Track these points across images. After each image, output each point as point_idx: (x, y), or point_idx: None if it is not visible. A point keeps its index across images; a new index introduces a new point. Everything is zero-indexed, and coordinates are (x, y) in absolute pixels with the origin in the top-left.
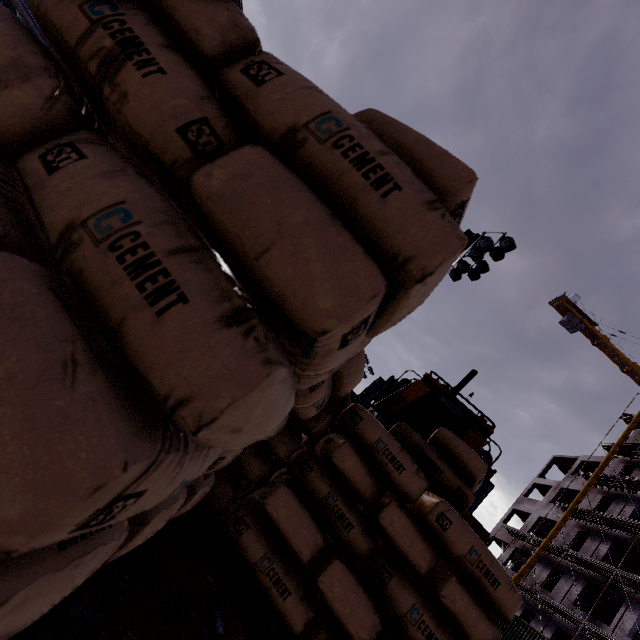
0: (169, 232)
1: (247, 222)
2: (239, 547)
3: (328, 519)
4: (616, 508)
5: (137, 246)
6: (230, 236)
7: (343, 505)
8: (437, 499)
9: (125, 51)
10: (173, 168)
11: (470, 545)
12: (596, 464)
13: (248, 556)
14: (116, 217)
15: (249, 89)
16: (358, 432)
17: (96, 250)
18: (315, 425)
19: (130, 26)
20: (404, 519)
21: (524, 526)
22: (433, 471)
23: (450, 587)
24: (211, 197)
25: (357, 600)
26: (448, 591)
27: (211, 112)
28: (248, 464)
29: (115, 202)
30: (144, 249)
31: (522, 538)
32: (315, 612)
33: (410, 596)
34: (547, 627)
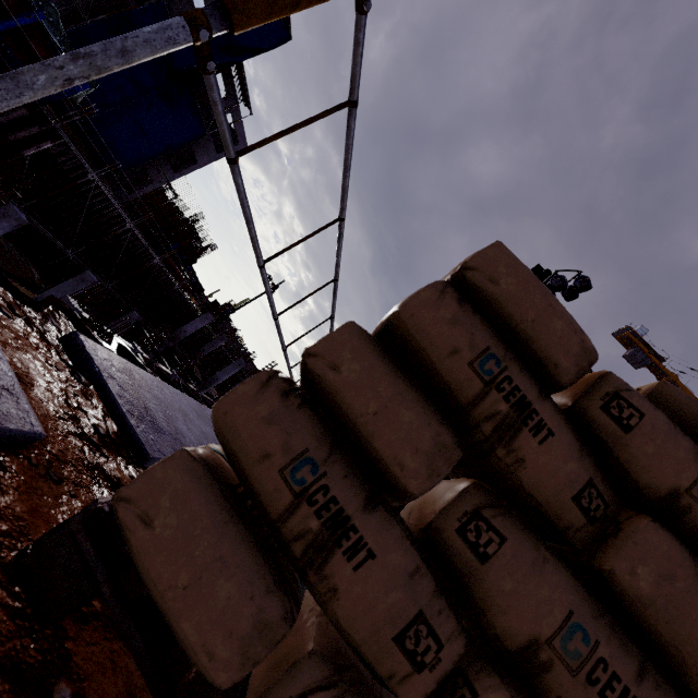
0: (620, 648)
1: (688, 638)
2: None
3: None
4: None
5: (610, 678)
6: (665, 643)
7: None
8: None
9: (520, 416)
10: (566, 532)
11: None
12: None
13: None
14: (577, 637)
15: (616, 434)
16: None
17: (574, 680)
18: None
19: (515, 382)
20: None
21: None
22: None
23: None
24: (641, 600)
25: None
26: None
27: (591, 467)
28: None
29: (566, 613)
30: (617, 682)
31: None
32: None
33: None
34: None
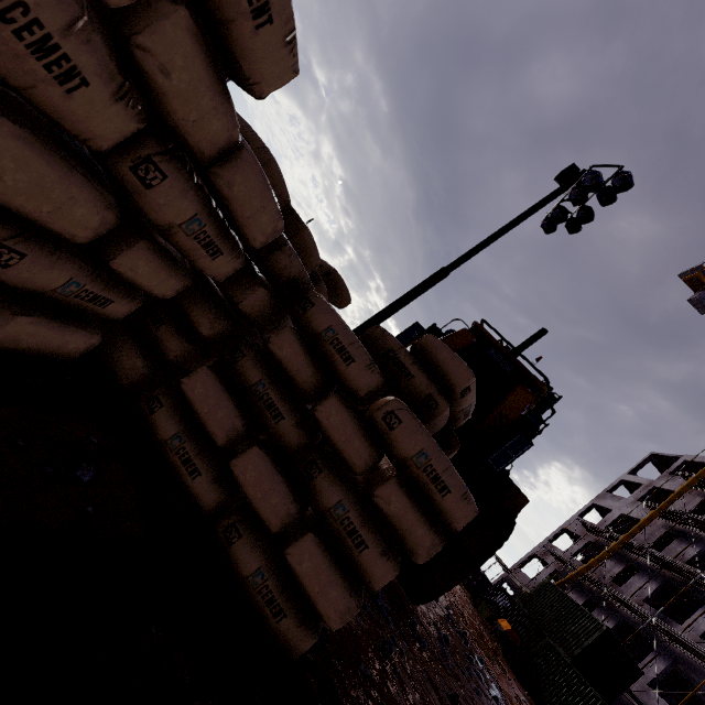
0: None
1: None
2: (151, 425)
3: (256, 408)
4: None
5: None
6: None
7: (275, 395)
8: (390, 398)
9: None
10: None
11: (420, 448)
12: (702, 465)
13: (159, 434)
14: None
15: None
16: (306, 320)
17: None
18: (242, 299)
19: None
20: (344, 414)
21: (602, 521)
22: (402, 376)
23: (387, 488)
24: None
25: (272, 487)
26: (384, 492)
27: None
28: (166, 341)
29: None
30: None
31: (597, 533)
32: (228, 496)
33: (338, 492)
34: (610, 618)
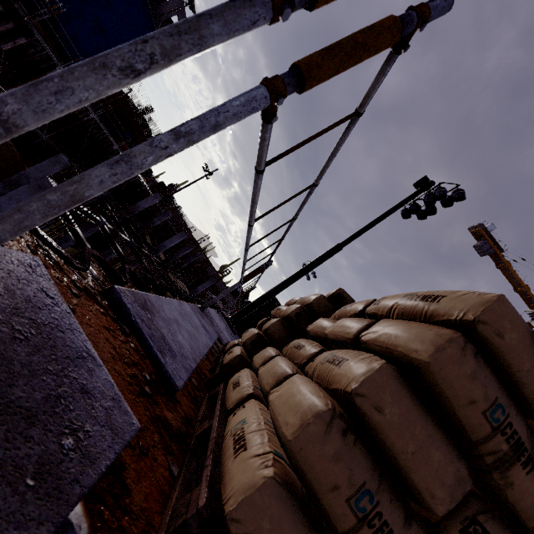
0: None
1: None
2: None
3: None
4: None
5: None
6: None
7: None
8: None
9: (515, 454)
10: (532, 530)
11: None
12: None
13: None
14: None
15: None
16: None
17: None
18: None
19: (514, 427)
20: None
21: None
22: None
23: None
24: None
25: None
26: None
27: None
28: None
29: None
30: None
31: None
32: None
33: None
34: None
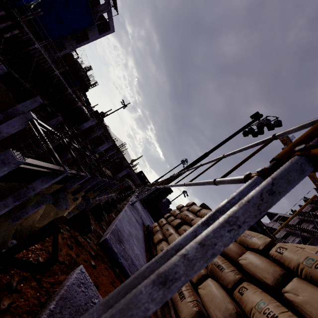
0: None
1: None
2: None
3: None
4: (291, 238)
5: None
6: None
7: None
8: None
9: None
10: None
11: None
12: (286, 217)
13: None
14: None
15: None
16: None
17: None
18: None
19: None
20: None
21: None
22: None
23: None
24: None
25: None
26: None
27: None
28: None
29: None
30: None
31: None
32: None
33: None
34: None
